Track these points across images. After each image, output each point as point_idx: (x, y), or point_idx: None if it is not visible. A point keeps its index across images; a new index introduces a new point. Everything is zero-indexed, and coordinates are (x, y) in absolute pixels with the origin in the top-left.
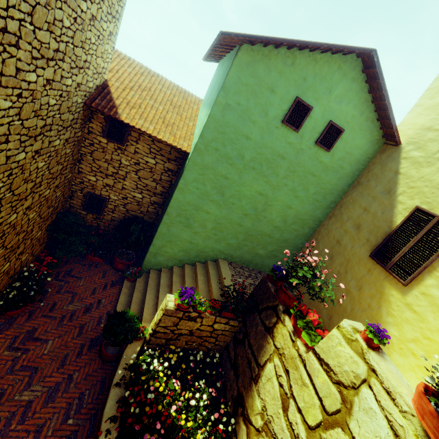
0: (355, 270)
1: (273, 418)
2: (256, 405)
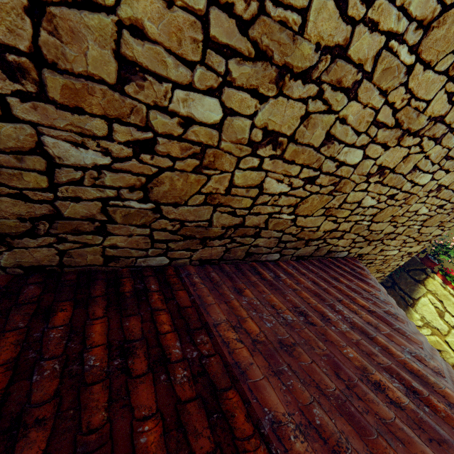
0: (450, 231)
1: (432, 321)
2: (415, 316)
